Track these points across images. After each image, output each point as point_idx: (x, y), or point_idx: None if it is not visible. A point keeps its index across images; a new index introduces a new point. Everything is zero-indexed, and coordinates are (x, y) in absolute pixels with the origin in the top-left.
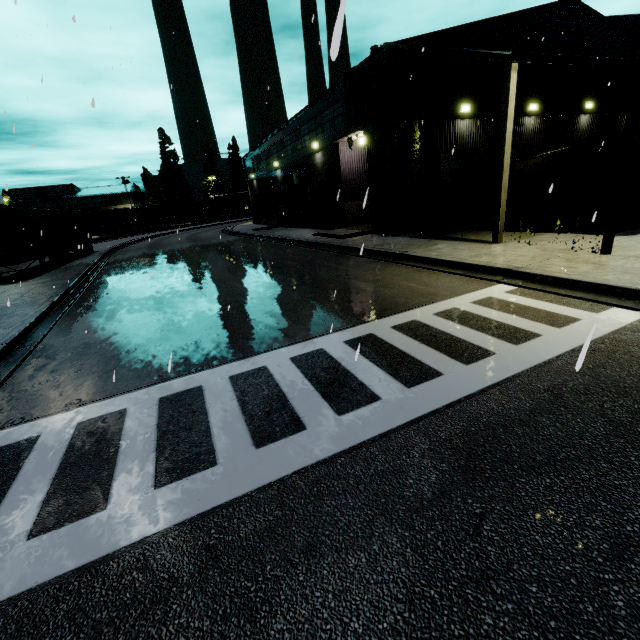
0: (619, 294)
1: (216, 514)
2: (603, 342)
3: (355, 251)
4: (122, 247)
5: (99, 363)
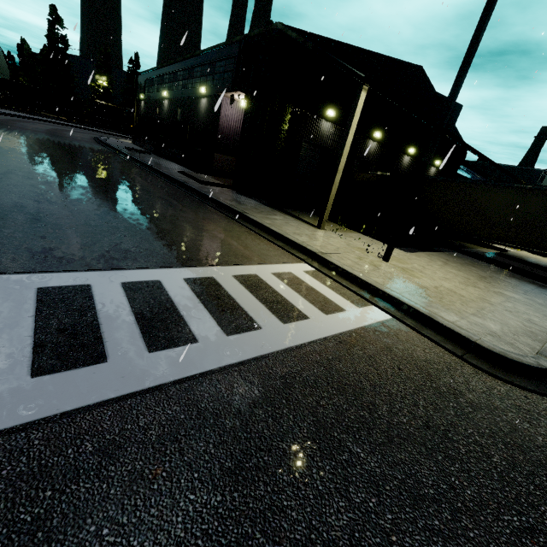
0: (380, 295)
1: None
2: (351, 335)
3: (206, 198)
4: None
5: None
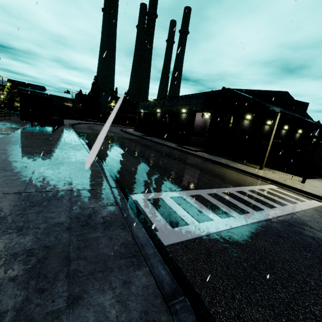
0: (314, 196)
1: (247, 226)
2: (316, 208)
3: (203, 158)
4: (74, 125)
5: (147, 178)
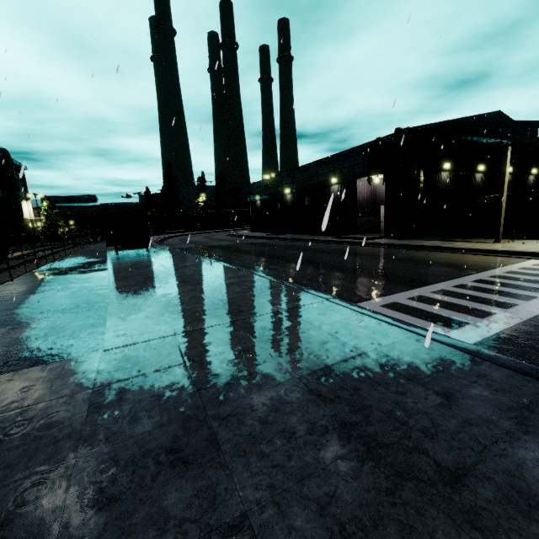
0: None
1: None
2: None
3: (392, 246)
4: (161, 242)
5: (349, 284)
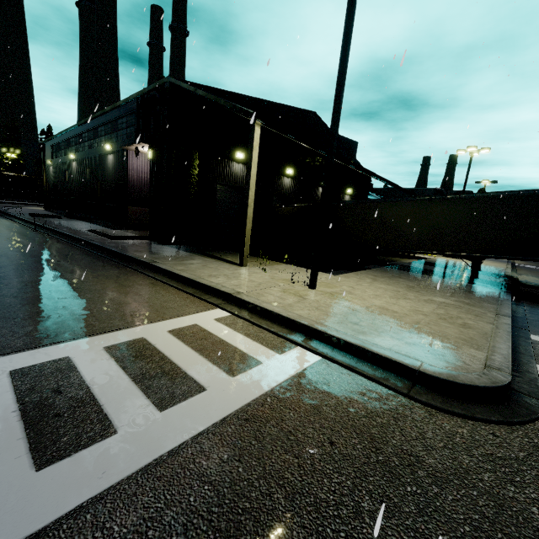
0: (305, 331)
1: None
2: (264, 402)
3: (112, 253)
4: None
5: None
